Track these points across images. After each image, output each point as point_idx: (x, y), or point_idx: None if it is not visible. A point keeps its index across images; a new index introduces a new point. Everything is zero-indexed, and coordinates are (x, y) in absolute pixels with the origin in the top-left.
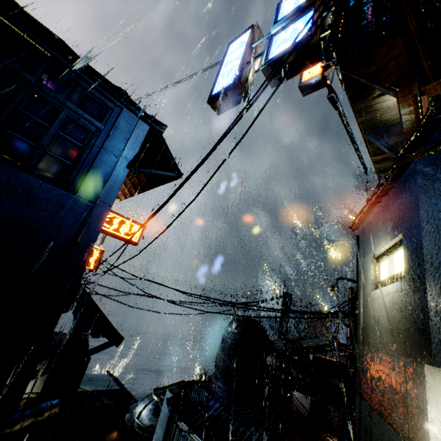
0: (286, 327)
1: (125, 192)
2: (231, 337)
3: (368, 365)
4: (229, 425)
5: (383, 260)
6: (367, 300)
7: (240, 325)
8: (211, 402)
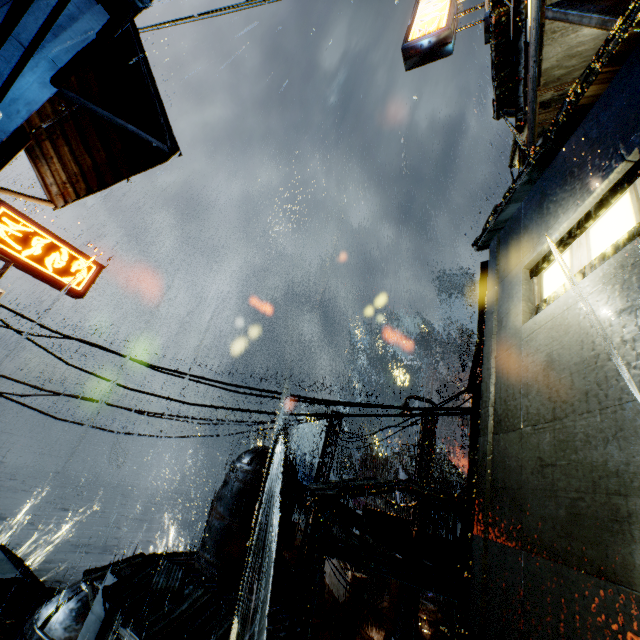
0: (330, 464)
1: (66, 190)
2: (240, 477)
3: (513, 464)
4: (216, 626)
5: (553, 261)
6: (511, 345)
7: (256, 459)
8: (188, 588)
